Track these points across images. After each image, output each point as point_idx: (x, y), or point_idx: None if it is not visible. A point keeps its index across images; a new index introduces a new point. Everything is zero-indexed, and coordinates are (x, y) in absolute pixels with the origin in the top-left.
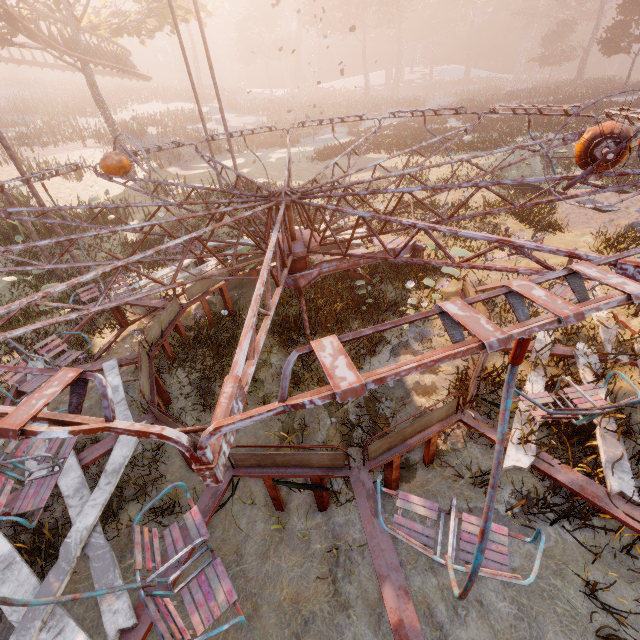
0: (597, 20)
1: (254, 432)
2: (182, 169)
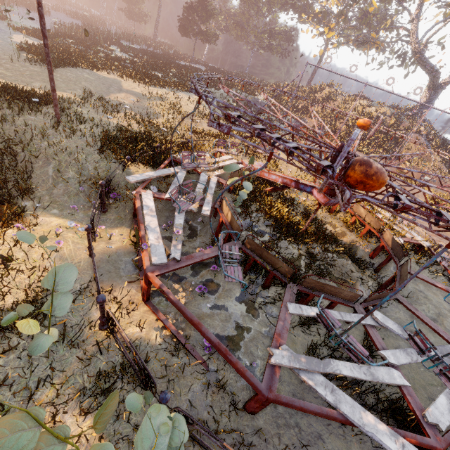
0: (159, 3)
1: None
2: None
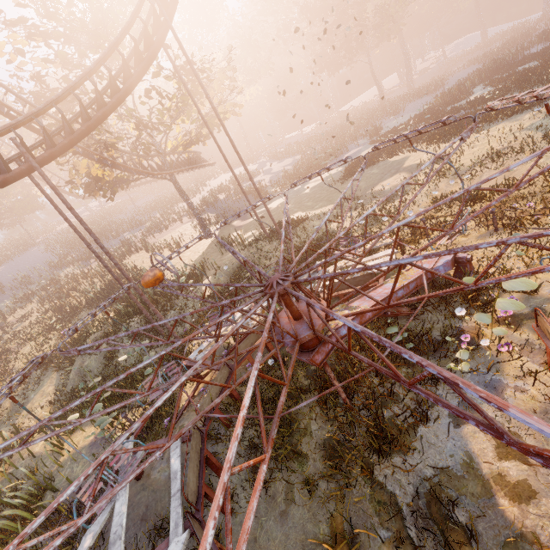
0: None
1: (302, 524)
2: (242, 220)
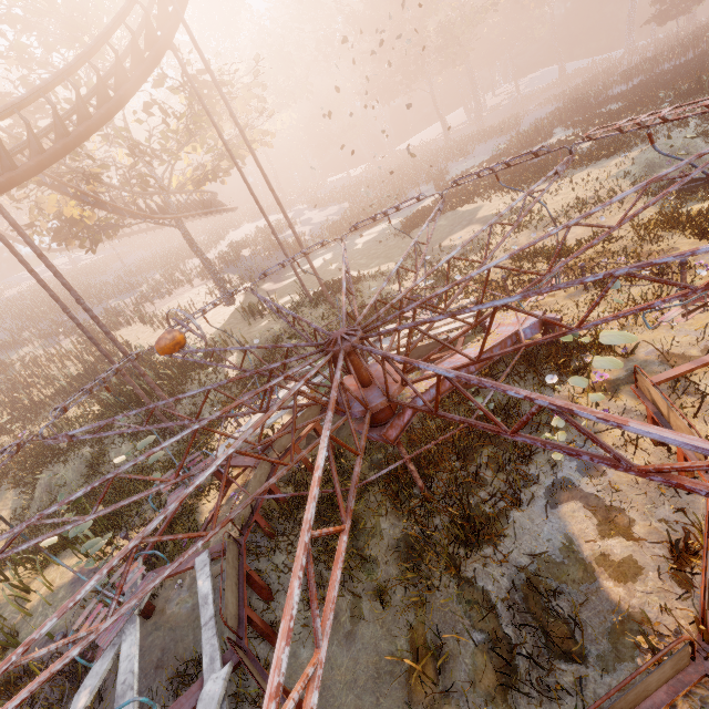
0: None
1: (374, 644)
2: (275, 283)
